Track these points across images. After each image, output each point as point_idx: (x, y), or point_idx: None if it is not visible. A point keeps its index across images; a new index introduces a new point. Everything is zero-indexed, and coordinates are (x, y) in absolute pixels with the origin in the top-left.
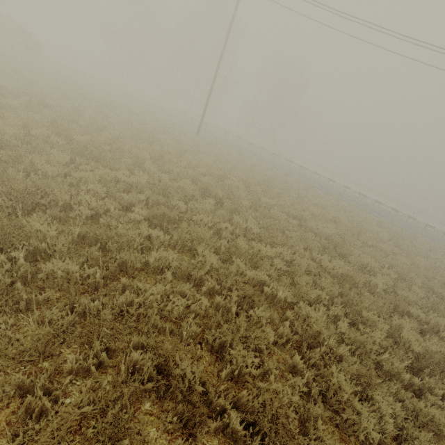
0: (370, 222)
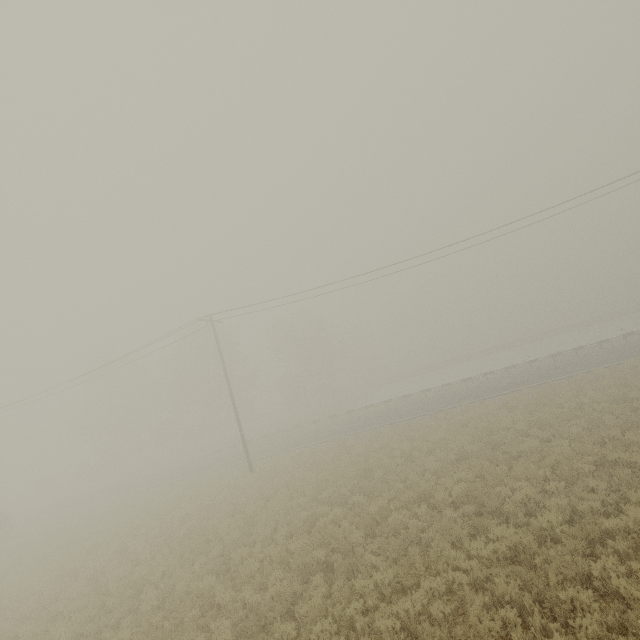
0: (497, 415)
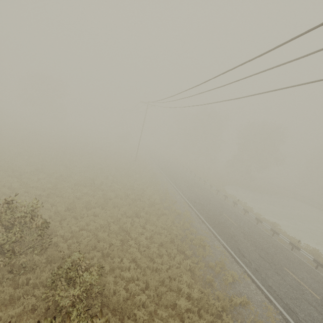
0: (138, 196)
